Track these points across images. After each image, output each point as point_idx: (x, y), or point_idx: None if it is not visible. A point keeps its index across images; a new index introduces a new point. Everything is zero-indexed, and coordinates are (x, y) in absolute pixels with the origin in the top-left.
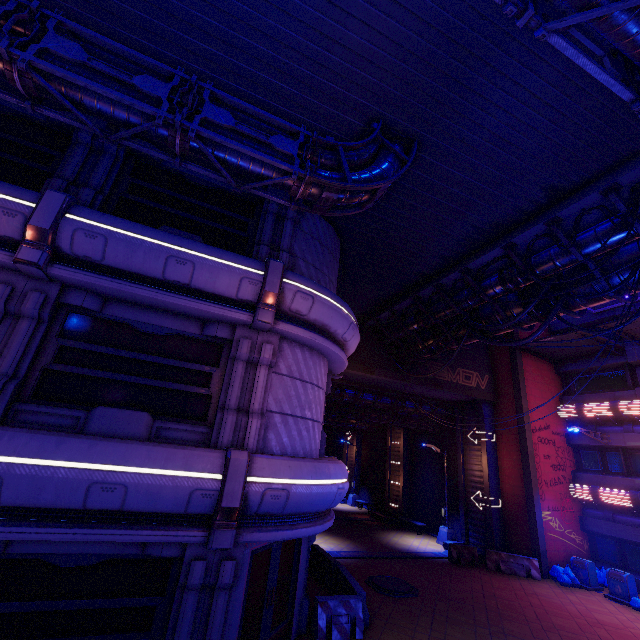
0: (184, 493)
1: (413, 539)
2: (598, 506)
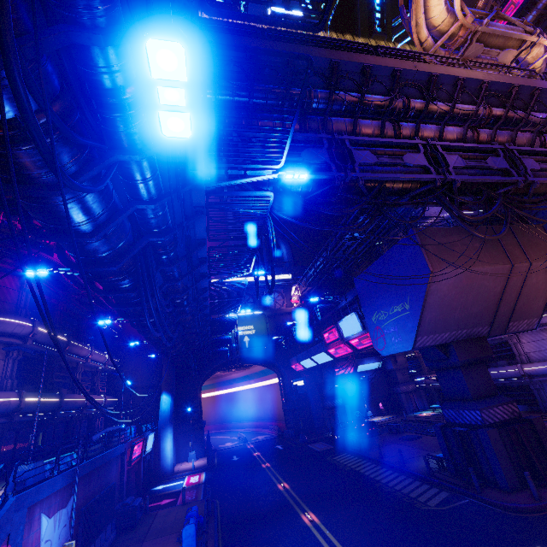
0: (513, 373)
1: None
2: None
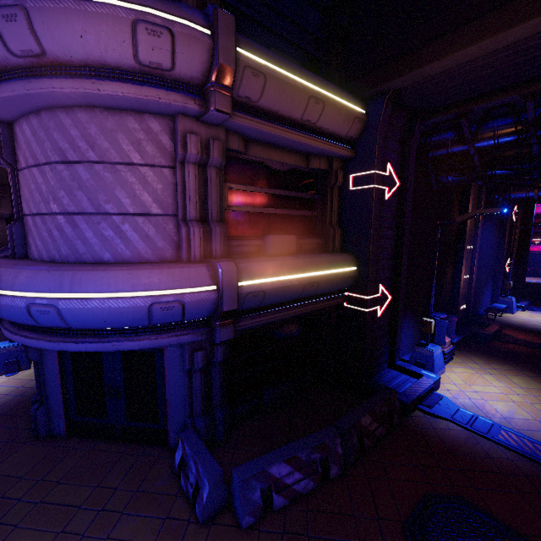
0: None
1: None
2: None
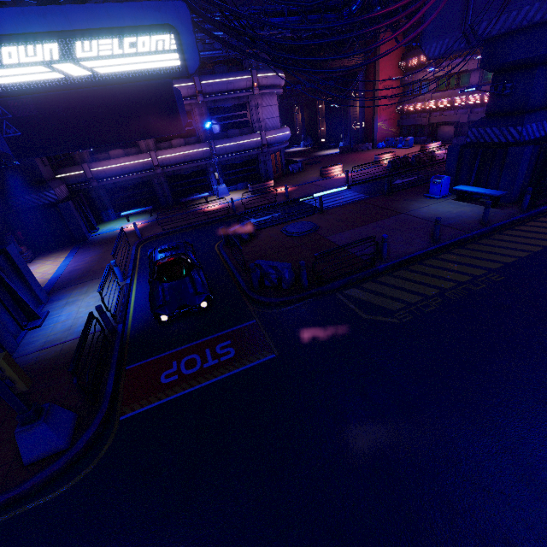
0: (255, 144)
1: (328, 151)
2: (406, 113)
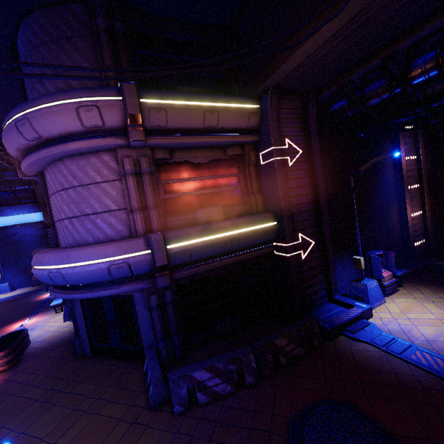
0: None
1: None
2: None
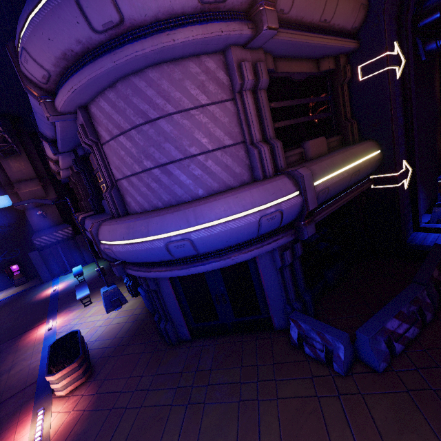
0: None
1: None
2: None
